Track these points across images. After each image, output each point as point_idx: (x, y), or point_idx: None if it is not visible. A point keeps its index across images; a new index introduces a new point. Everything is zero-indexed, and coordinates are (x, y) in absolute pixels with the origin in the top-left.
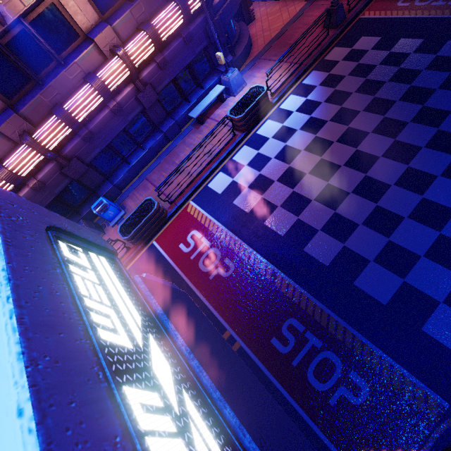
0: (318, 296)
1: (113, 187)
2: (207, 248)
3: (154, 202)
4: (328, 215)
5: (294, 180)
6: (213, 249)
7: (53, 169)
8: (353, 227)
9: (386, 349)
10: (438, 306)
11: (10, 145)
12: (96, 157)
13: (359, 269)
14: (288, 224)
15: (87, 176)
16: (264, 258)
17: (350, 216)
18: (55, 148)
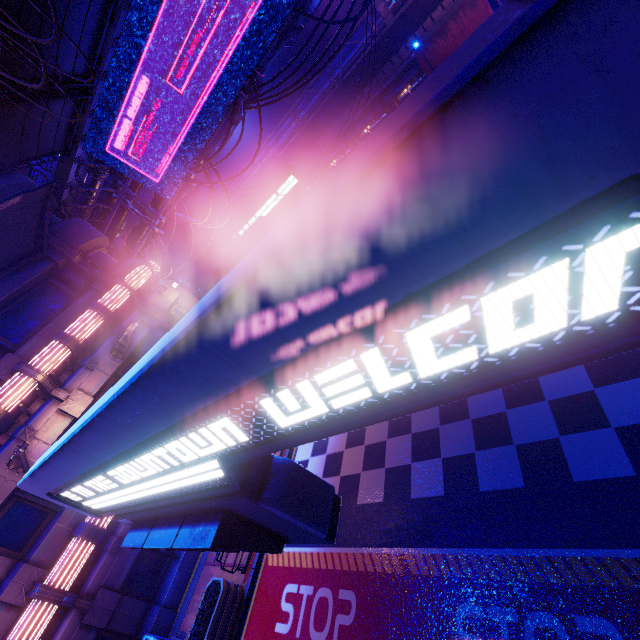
0: (462, 541)
1: (161, 609)
2: (311, 598)
3: (220, 582)
4: (408, 442)
5: (360, 435)
6: (318, 592)
7: (69, 627)
8: (435, 434)
9: (573, 541)
10: (561, 442)
11: (11, 617)
12: (131, 574)
13: (472, 470)
14: (380, 483)
15: (120, 614)
16: (380, 548)
17: (426, 427)
18: (73, 588)
